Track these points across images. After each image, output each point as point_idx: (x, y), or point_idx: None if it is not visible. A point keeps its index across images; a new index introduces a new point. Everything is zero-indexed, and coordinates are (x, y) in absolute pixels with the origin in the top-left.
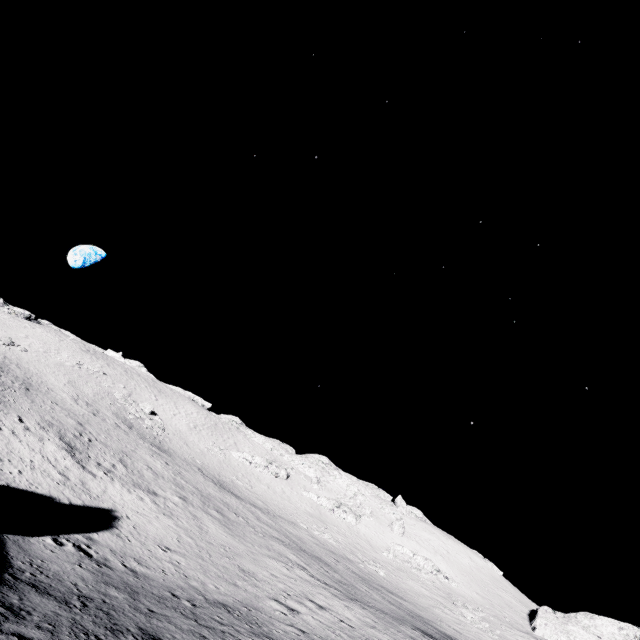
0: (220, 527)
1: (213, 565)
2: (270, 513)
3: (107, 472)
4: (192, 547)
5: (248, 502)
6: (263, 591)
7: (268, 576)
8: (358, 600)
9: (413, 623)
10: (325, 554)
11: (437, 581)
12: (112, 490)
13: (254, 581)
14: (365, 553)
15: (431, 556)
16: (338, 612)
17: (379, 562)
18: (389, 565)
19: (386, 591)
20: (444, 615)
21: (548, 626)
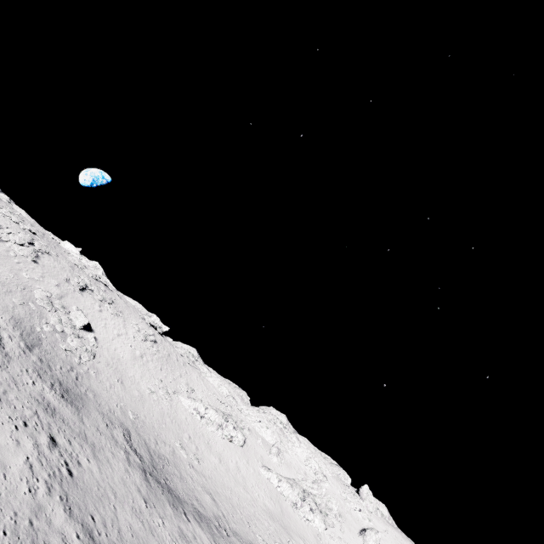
0: None
1: None
2: (221, 529)
3: None
4: None
5: (191, 508)
6: None
7: None
8: None
9: None
10: None
11: None
12: None
13: None
14: None
15: None
16: None
17: None
18: None
19: None
20: None
21: None
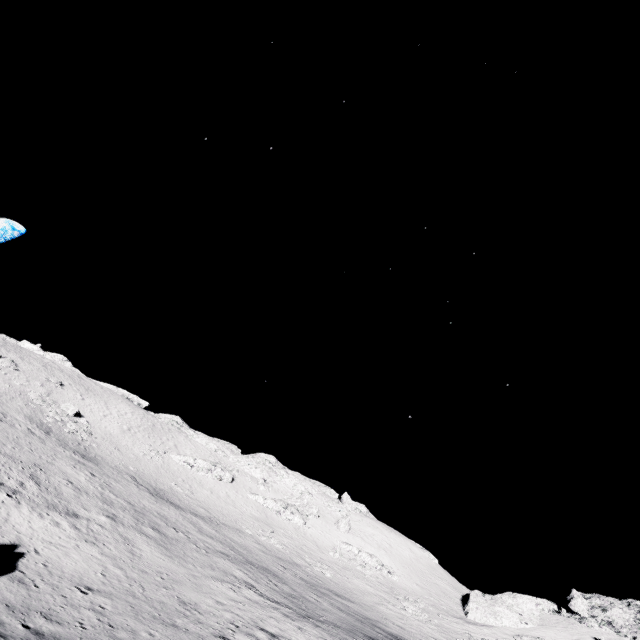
0: (156, 548)
1: (147, 602)
2: (213, 521)
3: (12, 493)
4: (121, 581)
5: (189, 511)
6: (207, 628)
7: (213, 605)
8: (310, 616)
9: (364, 631)
10: (272, 562)
11: (381, 576)
12: (17, 517)
13: (197, 615)
14: (312, 555)
15: (375, 551)
16: (291, 638)
17: (326, 563)
18: (335, 565)
19: (334, 595)
20: (388, 611)
21: (479, 609)
